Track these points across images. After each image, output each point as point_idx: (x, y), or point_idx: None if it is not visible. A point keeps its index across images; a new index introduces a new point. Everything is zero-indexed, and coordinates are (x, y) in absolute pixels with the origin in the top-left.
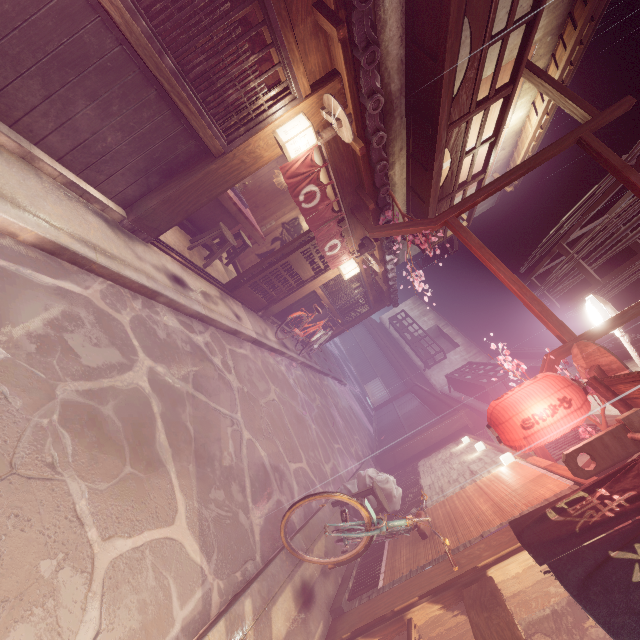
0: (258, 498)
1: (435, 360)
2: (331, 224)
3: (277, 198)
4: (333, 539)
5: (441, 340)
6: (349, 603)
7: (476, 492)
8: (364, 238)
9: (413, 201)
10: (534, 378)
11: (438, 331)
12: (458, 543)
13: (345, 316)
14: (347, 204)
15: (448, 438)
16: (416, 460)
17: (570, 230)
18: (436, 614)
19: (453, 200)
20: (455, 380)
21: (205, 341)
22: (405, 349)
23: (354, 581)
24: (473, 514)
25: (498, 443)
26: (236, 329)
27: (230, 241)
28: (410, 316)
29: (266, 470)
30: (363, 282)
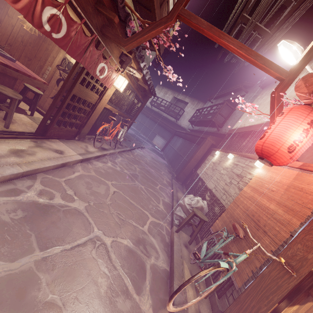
0: (139, 284)
1: (180, 115)
2: (91, 49)
3: (41, 46)
4: (188, 256)
5: (178, 103)
6: (220, 300)
7: (254, 193)
8: (121, 55)
9: (141, 14)
10: (282, 114)
11: (175, 99)
12: (276, 244)
13: (130, 114)
14: (95, 26)
15: (205, 153)
16: (195, 170)
17: (249, 0)
18: (295, 311)
19: (168, 3)
20: (194, 121)
21: (37, 192)
22: (164, 115)
23: (212, 278)
24: (267, 214)
25: (270, 166)
26: (62, 163)
27: (13, 97)
28: (159, 97)
29: (133, 252)
30: (132, 89)
